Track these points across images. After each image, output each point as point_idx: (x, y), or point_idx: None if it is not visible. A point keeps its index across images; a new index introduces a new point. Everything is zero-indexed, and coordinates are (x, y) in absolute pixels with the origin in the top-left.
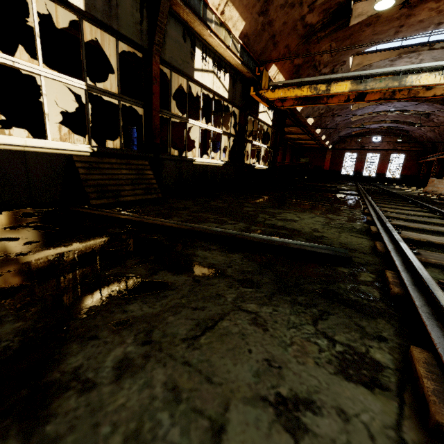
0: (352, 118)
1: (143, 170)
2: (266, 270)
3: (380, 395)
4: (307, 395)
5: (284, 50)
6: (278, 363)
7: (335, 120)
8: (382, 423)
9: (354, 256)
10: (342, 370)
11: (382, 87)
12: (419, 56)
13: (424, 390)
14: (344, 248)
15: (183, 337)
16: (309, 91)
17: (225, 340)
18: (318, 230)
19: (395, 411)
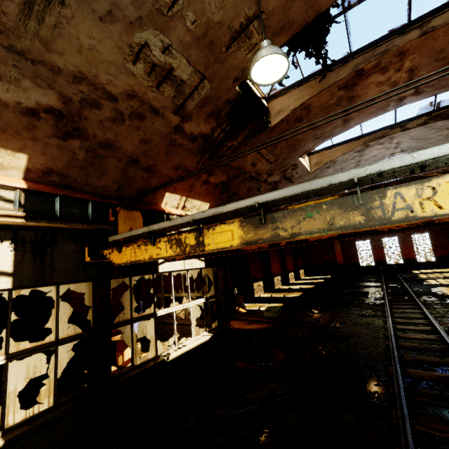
0: None
1: None
2: None
3: None
4: None
5: (176, 172)
6: None
7: None
8: None
9: None
10: None
11: (319, 228)
12: (392, 140)
13: None
14: None
15: None
16: (168, 247)
17: None
18: None
19: None
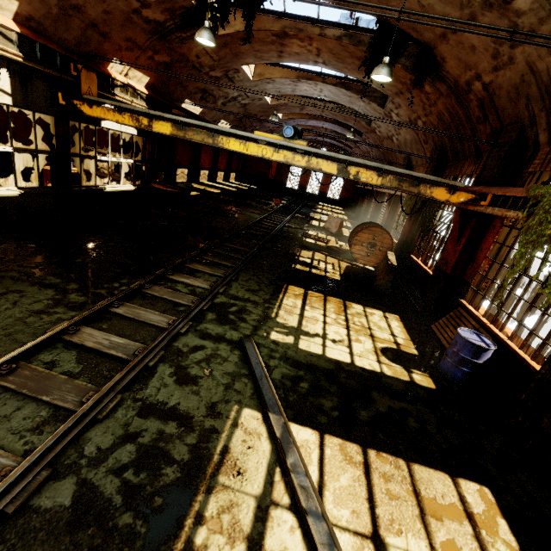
0: None
1: None
2: None
3: None
4: None
5: (126, 43)
6: None
7: (266, 126)
8: None
9: None
10: None
11: (200, 140)
12: (317, 85)
13: None
14: None
15: None
16: (131, 120)
17: None
18: None
19: None
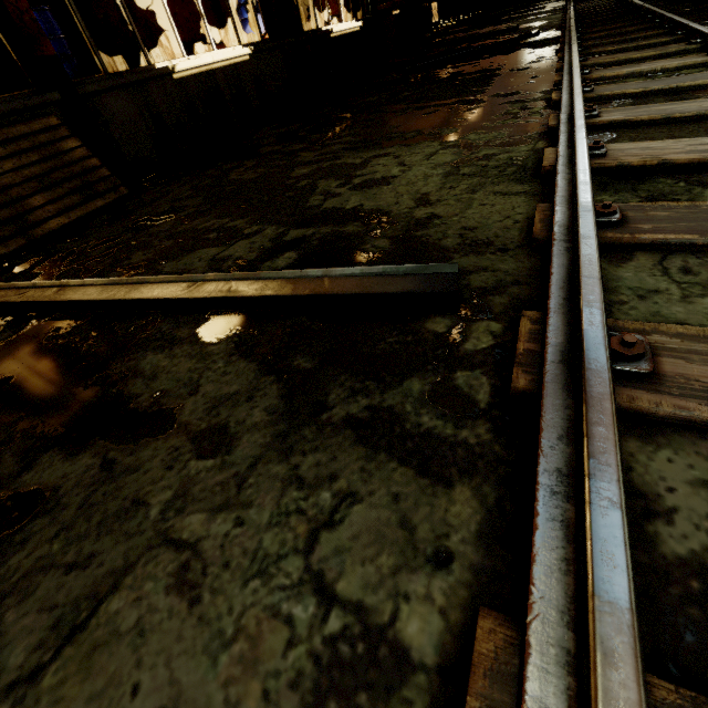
0: None
1: (55, 143)
2: (266, 382)
3: None
4: None
5: None
6: None
7: None
8: None
9: (479, 267)
10: (314, 704)
11: None
12: None
13: None
14: (466, 244)
15: (11, 679)
16: None
17: (94, 667)
18: (427, 199)
19: None
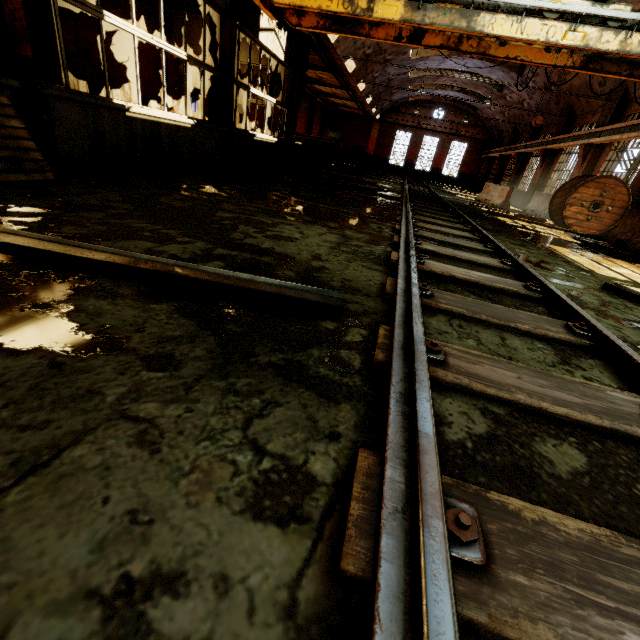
0: (411, 74)
1: None
2: (205, 334)
3: (294, 533)
4: (178, 563)
5: None
6: (151, 515)
7: (387, 71)
8: (277, 582)
9: (354, 301)
10: (255, 502)
11: (446, 24)
12: None
13: (348, 518)
14: (345, 287)
15: None
16: (340, 3)
17: (62, 488)
18: (320, 257)
19: (304, 556)
